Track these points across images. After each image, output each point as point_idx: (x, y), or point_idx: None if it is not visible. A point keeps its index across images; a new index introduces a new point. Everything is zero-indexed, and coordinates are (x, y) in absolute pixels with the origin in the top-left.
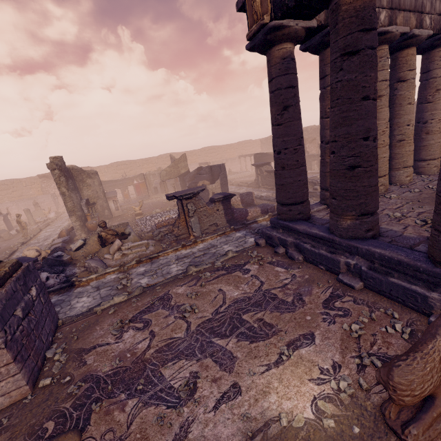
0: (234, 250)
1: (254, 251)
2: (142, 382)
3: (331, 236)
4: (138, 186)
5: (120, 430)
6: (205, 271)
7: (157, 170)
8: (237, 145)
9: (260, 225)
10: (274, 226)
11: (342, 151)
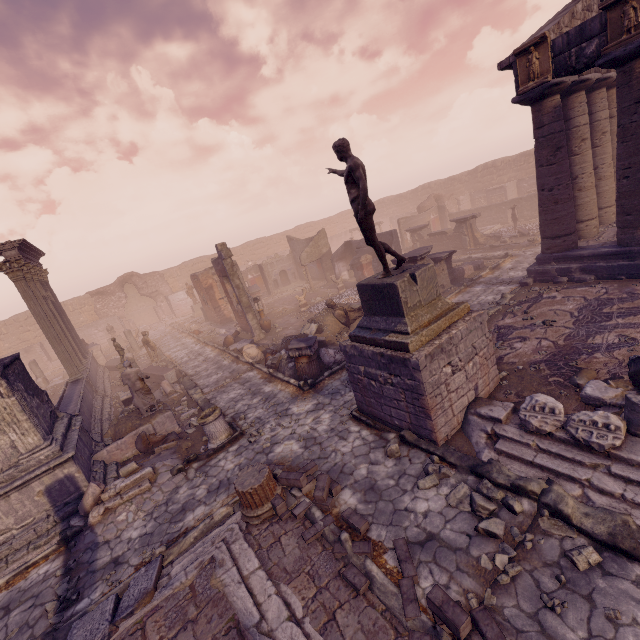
0: (499, 297)
1: (534, 287)
2: (587, 349)
3: (627, 248)
4: (253, 281)
5: (613, 361)
6: (505, 309)
7: (274, 257)
8: (337, 217)
9: (489, 278)
10: (543, 262)
11: (638, 174)
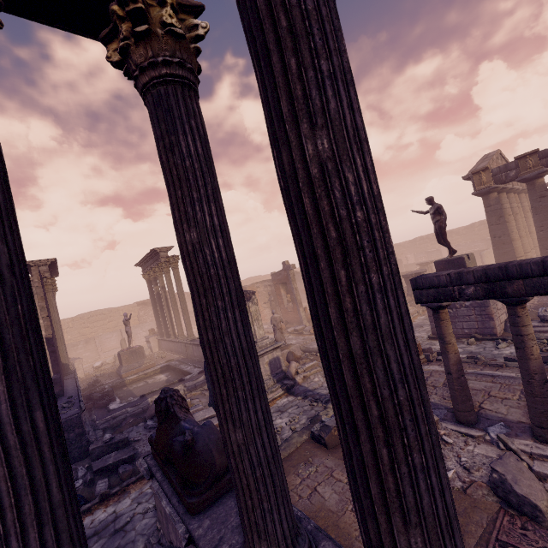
0: None
1: None
2: None
3: None
4: None
5: None
6: None
7: None
8: None
9: None
10: None
11: (547, 229)
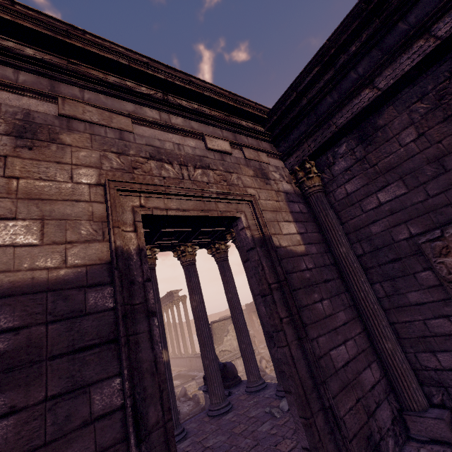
0: None
1: None
2: None
3: None
4: None
5: None
6: None
7: None
8: None
9: None
10: None
11: None
